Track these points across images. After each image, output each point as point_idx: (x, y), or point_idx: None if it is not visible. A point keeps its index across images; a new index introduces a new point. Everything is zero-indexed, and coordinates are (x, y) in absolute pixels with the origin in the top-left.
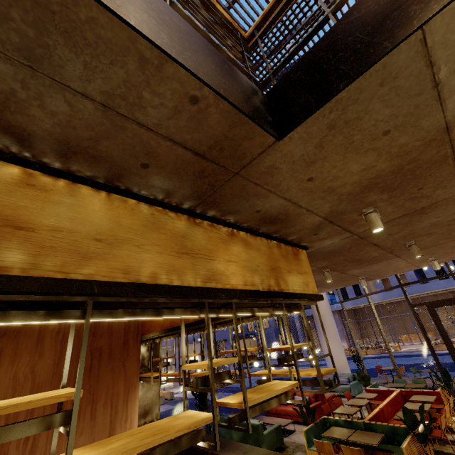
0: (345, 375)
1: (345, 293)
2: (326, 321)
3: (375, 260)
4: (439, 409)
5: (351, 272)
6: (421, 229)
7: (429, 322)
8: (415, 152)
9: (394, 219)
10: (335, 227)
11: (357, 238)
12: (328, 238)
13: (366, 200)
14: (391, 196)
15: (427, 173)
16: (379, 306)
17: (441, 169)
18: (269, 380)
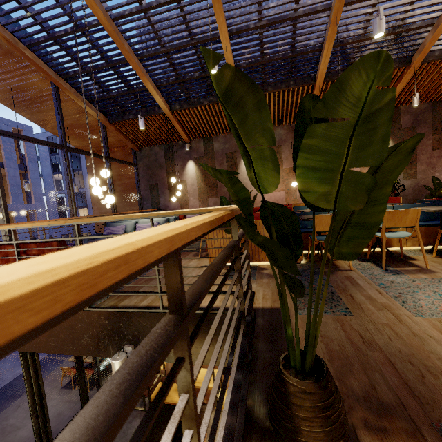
0: None
1: None
2: None
3: None
4: None
5: None
6: None
7: None
8: None
9: None
10: None
11: None
12: None
13: None
14: None
15: None
16: None
17: None
18: None
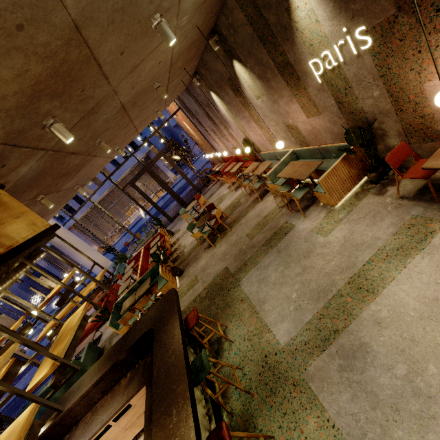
0: (110, 267)
1: (69, 207)
2: (70, 241)
3: (80, 167)
4: (163, 240)
5: (66, 187)
6: (101, 127)
7: (136, 194)
8: (61, 52)
9: (76, 124)
10: (22, 149)
11: (53, 153)
12: (22, 165)
13: (40, 110)
14: (62, 102)
15: (81, 74)
16: (102, 202)
17: (90, 70)
18: (59, 327)
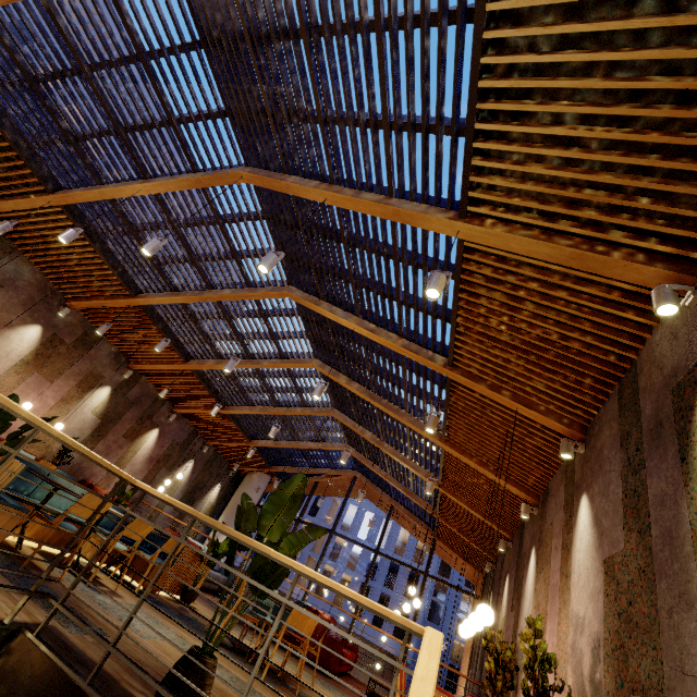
0: None
1: None
2: None
3: None
4: None
5: None
6: None
7: None
8: None
9: None
10: None
11: None
12: None
13: None
14: None
15: None
16: None
17: None
18: None
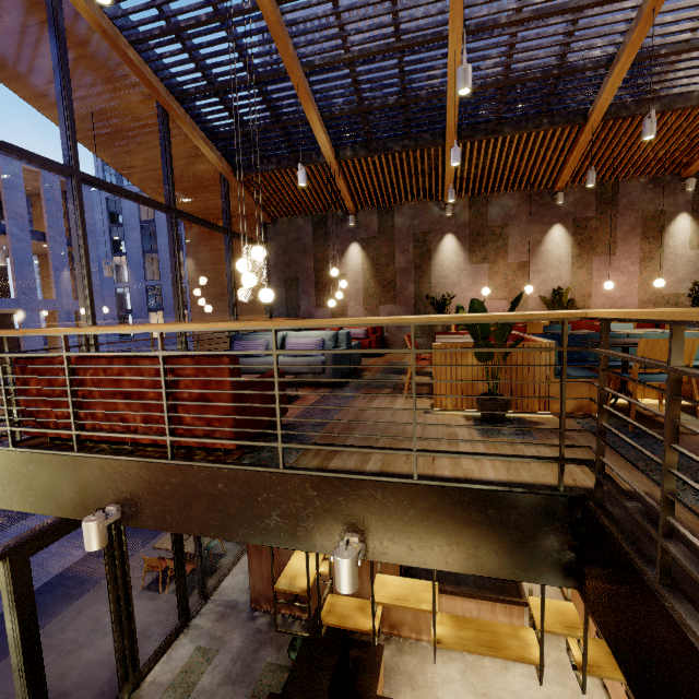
0: None
1: None
2: None
3: None
4: None
5: None
6: None
7: None
8: None
9: None
10: None
11: None
12: None
13: None
14: None
15: None
16: None
17: None
18: None
